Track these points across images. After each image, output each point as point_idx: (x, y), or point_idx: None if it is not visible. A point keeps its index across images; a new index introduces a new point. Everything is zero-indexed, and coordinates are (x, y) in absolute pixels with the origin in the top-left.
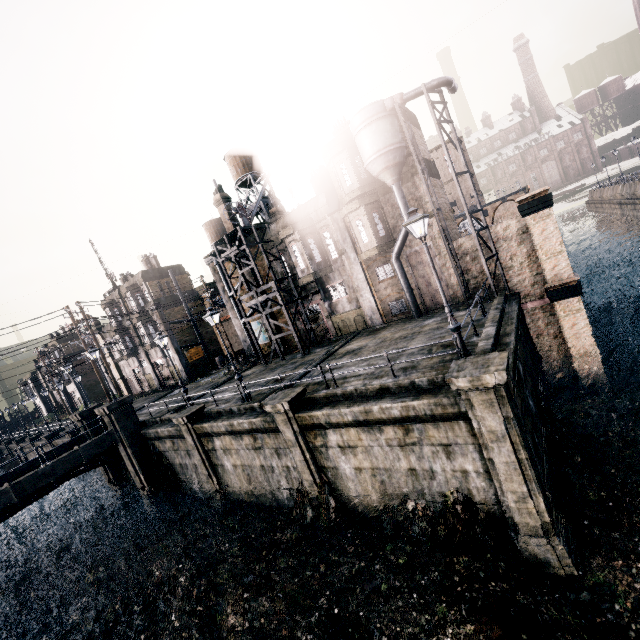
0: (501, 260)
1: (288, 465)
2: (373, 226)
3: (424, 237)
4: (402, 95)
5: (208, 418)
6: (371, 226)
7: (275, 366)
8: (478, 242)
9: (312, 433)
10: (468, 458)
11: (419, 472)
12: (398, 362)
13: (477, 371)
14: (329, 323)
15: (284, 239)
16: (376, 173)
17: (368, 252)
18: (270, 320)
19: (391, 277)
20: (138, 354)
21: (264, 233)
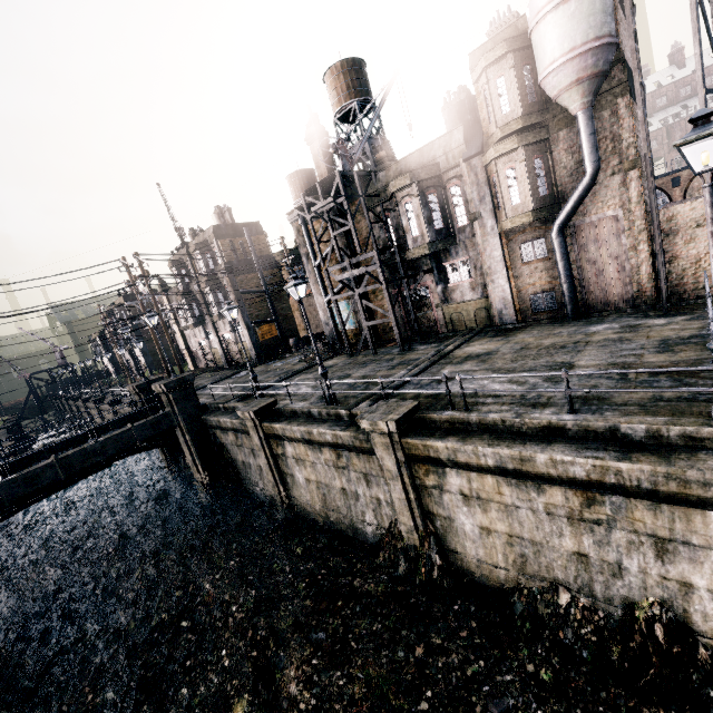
0: None
1: (379, 497)
2: (532, 179)
3: None
4: None
5: (280, 417)
6: (529, 179)
7: (364, 360)
8: None
9: (423, 467)
10: (703, 568)
11: (593, 561)
12: (586, 390)
13: None
14: (439, 314)
15: (395, 193)
16: (557, 91)
17: (517, 218)
18: (364, 301)
19: (542, 258)
20: (205, 324)
21: (368, 183)
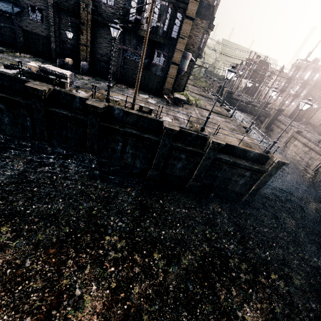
0: None
1: (309, 163)
2: None
3: None
4: None
5: (300, 135)
6: None
7: None
8: None
9: None
10: None
11: None
12: None
13: None
14: None
15: None
16: None
17: None
18: None
19: None
20: (282, 93)
21: None
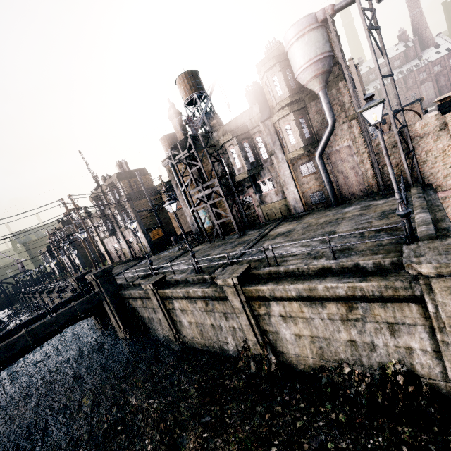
0: (416, 155)
1: (234, 326)
2: (300, 129)
3: (380, 123)
4: (333, 6)
5: (168, 285)
6: (298, 129)
7: (217, 244)
8: (399, 139)
9: (257, 303)
10: (415, 337)
11: (359, 344)
12: (340, 245)
13: (443, 257)
14: (259, 211)
15: (224, 144)
16: (305, 81)
17: (295, 152)
18: (213, 209)
19: (313, 173)
20: (116, 234)
21: (208, 140)
